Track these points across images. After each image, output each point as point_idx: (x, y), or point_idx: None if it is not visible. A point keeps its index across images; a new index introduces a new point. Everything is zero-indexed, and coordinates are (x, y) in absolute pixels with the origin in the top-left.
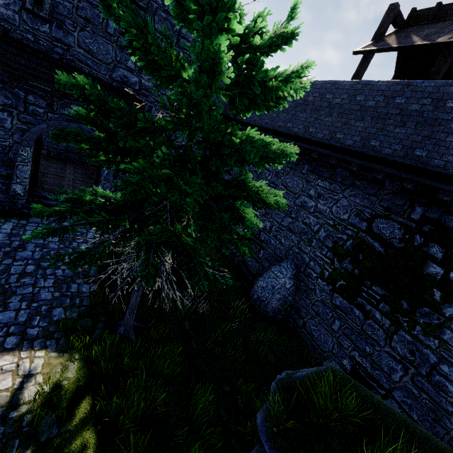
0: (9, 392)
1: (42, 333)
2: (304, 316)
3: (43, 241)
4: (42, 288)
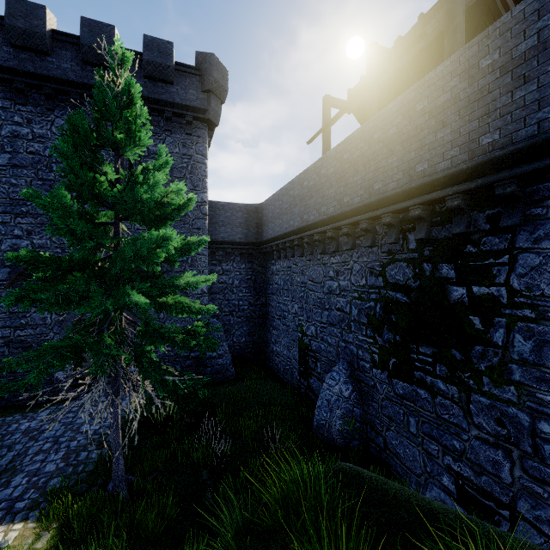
0: None
1: (29, 505)
2: (380, 429)
3: (72, 419)
4: (50, 461)
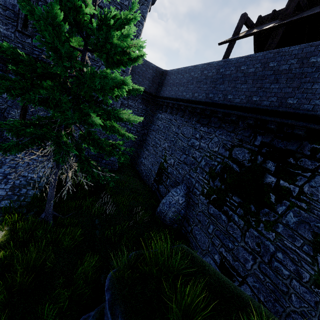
0: None
1: None
2: (191, 224)
3: (15, 165)
4: (2, 189)
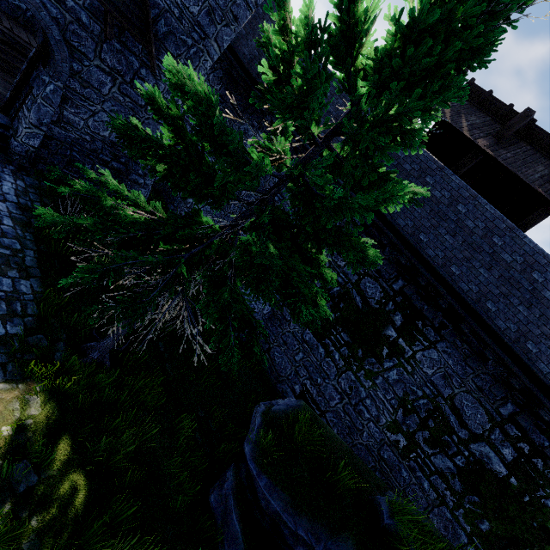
0: None
1: None
2: (272, 342)
3: None
4: None
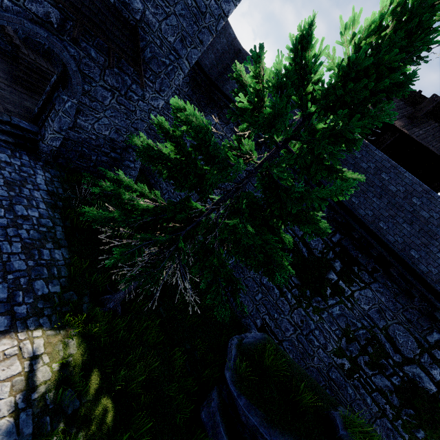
0: (22, 376)
1: (32, 311)
2: None
3: None
4: (11, 255)
